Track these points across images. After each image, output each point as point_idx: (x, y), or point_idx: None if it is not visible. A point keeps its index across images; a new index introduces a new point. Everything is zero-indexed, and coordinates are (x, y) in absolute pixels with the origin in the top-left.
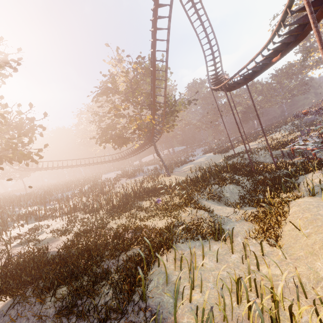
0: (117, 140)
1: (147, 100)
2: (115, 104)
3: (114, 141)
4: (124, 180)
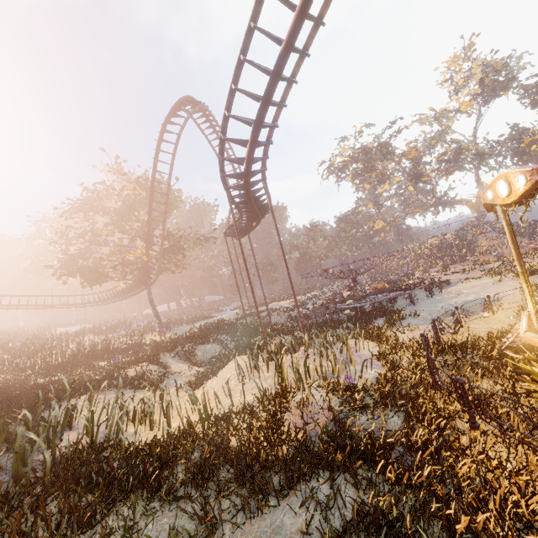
0: (89, 275)
1: (140, 230)
2: (93, 228)
3: (83, 276)
4: (91, 337)
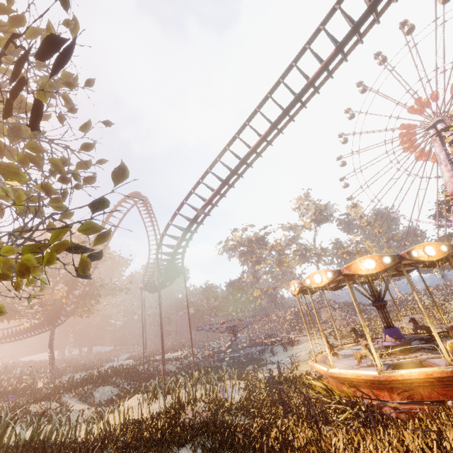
0: None
1: (68, 276)
2: None
3: None
4: None
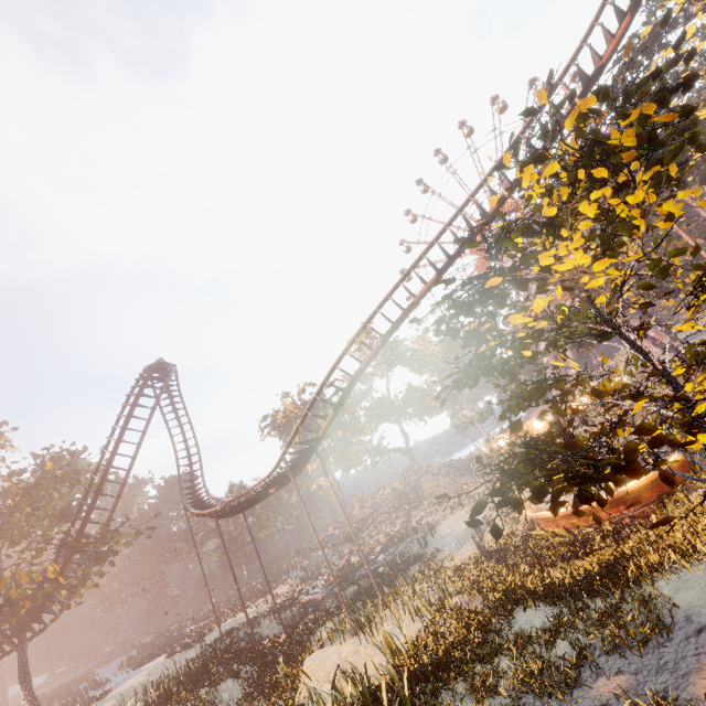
0: None
1: (61, 531)
2: None
3: None
4: None
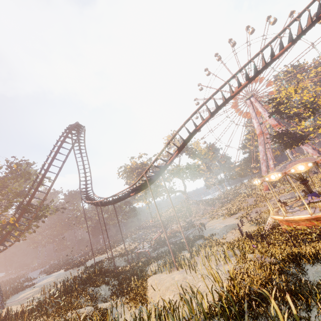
0: None
1: (18, 200)
2: None
3: None
4: None
